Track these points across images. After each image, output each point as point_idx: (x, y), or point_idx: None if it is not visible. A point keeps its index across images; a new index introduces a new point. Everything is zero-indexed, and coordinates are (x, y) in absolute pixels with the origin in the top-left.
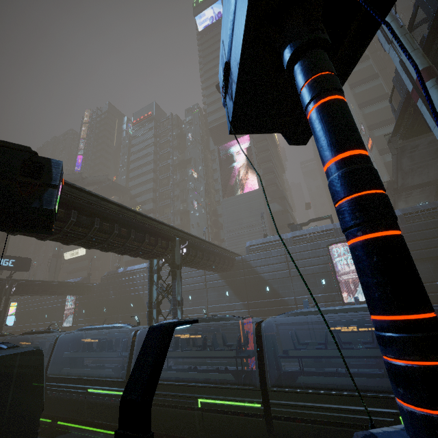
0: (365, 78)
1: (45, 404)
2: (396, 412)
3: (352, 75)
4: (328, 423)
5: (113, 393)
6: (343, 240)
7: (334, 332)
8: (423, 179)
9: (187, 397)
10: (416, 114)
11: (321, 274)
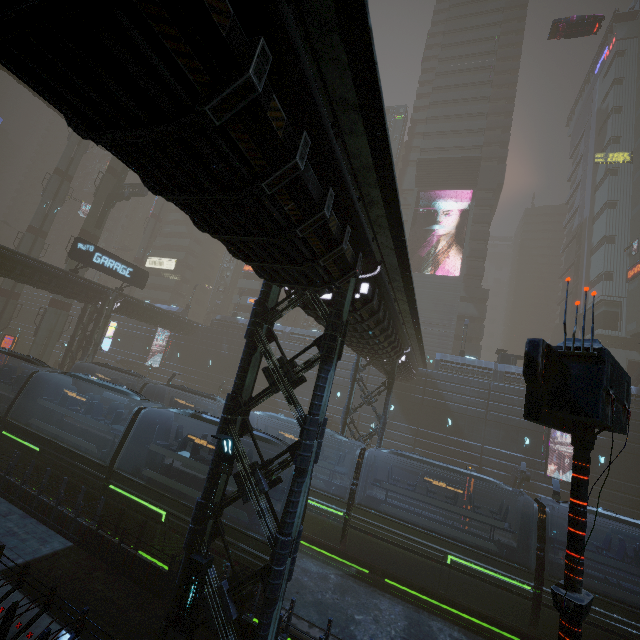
0: None
1: None
2: None
3: None
4: (610, 631)
5: (326, 509)
6: None
7: None
8: None
9: (433, 548)
10: None
11: (528, 432)
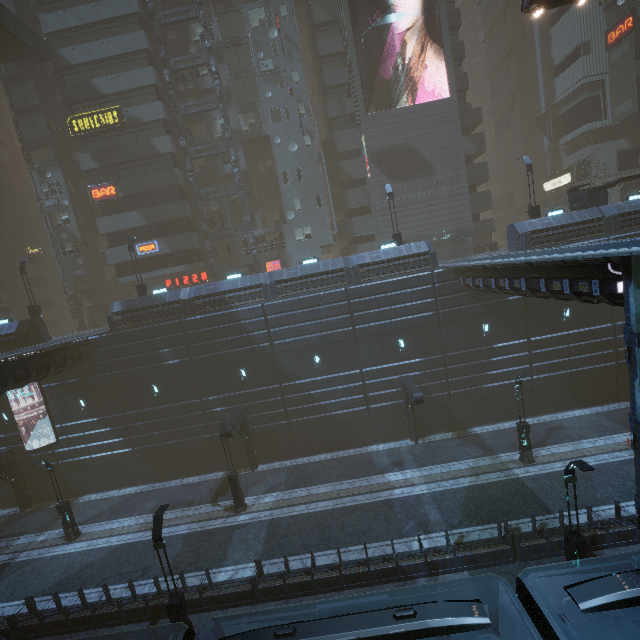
0: None
1: None
2: None
3: None
4: None
5: None
6: None
7: None
8: None
9: None
10: None
11: None
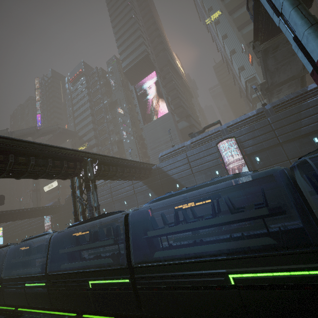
0: (240, 3)
1: (4, 298)
2: (225, 271)
3: (229, 3)
4: (176, 288)
5: (39, 285)
6: (226, 137)
7: (177, 210)
8: (288, 75)
9: (82, 281)
10: (267, 13)
11: (215, 167)
